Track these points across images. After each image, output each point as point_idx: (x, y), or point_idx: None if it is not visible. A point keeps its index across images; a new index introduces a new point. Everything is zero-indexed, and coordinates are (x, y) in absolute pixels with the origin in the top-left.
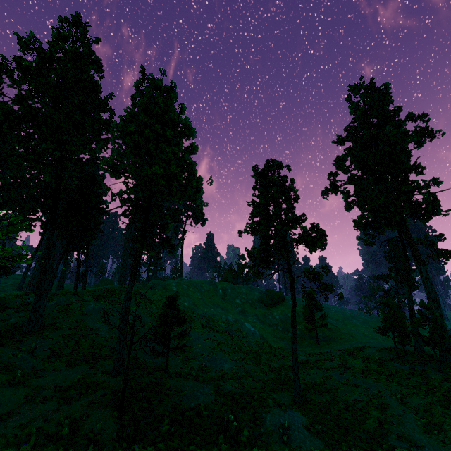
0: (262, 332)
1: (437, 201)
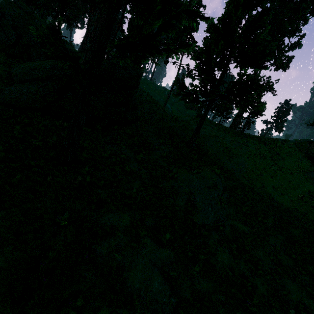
0: (174, 111)
1: (282, 54)
